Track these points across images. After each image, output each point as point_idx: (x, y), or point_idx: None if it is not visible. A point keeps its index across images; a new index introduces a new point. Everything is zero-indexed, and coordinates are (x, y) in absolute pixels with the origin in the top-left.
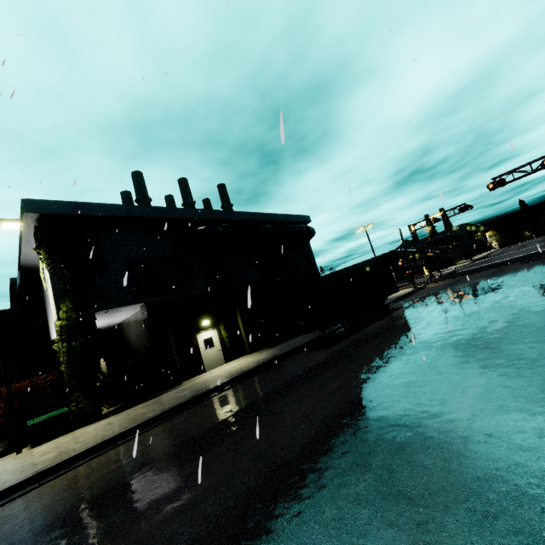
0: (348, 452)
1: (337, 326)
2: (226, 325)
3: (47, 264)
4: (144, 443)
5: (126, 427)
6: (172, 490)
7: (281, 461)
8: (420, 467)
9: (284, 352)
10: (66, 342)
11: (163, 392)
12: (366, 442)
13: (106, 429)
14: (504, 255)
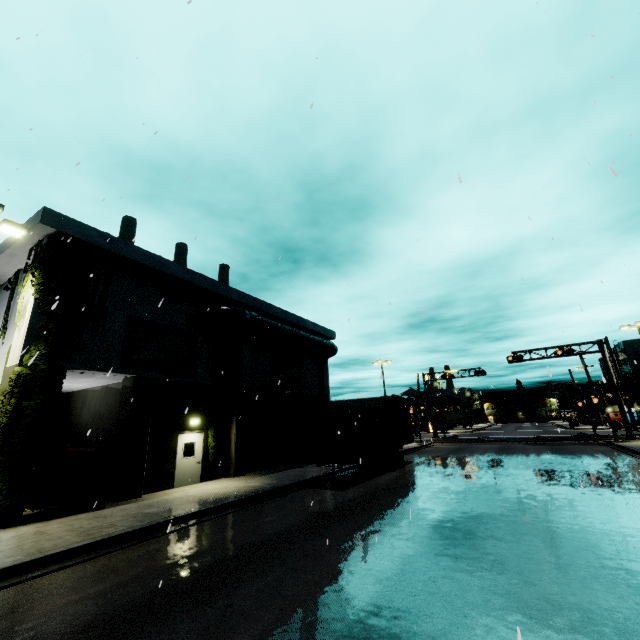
0: (438, 613)
1: (345, 466)
2: (216, 431)
3: (37, 290)
4: (113, 569)
5: (78, 542)
6: (202, 637)
7: (353, 615)
8: (533, 637)
9: (287, 483)
10: (16, 398)
11: (114, 504)
12: (454, 604)
13: (36, 540)
14: (504, 431)
